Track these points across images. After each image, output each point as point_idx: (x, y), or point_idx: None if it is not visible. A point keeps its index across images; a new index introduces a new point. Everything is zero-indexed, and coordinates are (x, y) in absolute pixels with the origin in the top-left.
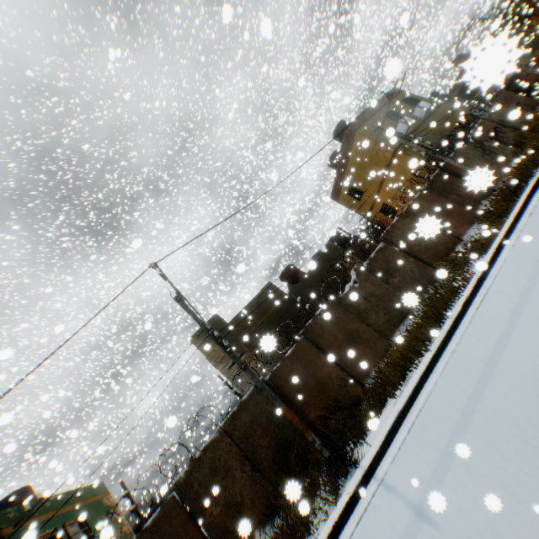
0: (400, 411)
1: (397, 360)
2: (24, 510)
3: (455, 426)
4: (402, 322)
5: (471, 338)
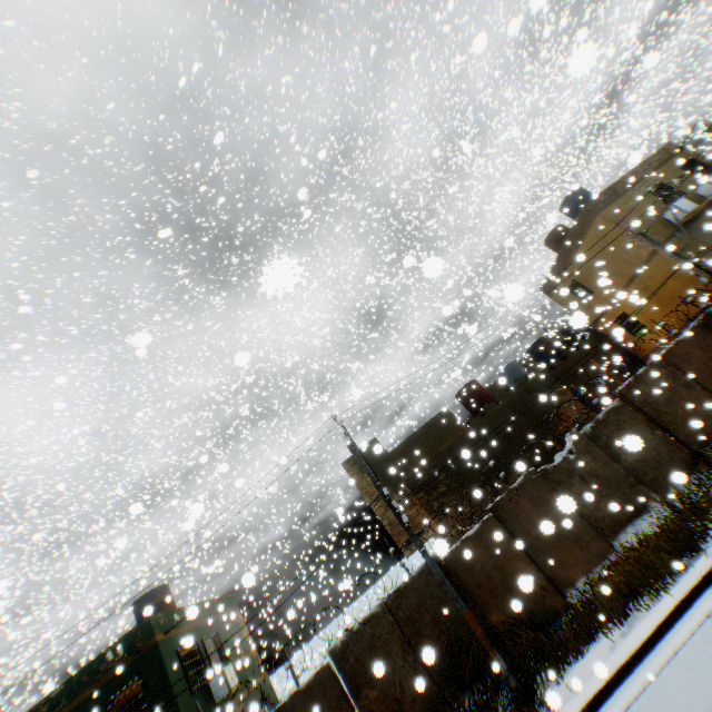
0: (618, 667)
1: (619, 584)
2: (169, 617)
3: None
4: (631, 521)
5: None
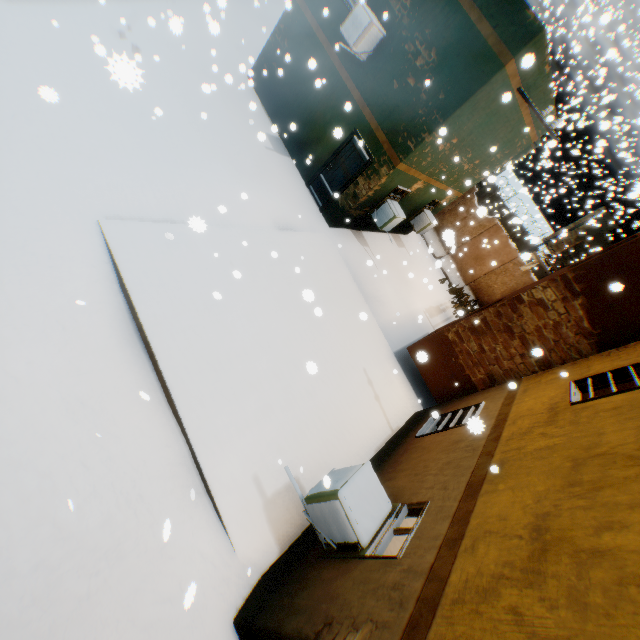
0: None
1: None
2: None
3: None
4: None
5: None
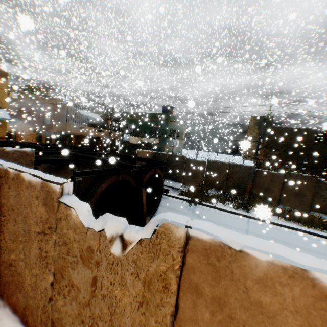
0: (273, 222)
1: (297, 217)
2: (172, 118)
3: (277, 239)
4: (325, 214)
5: (321, 244)
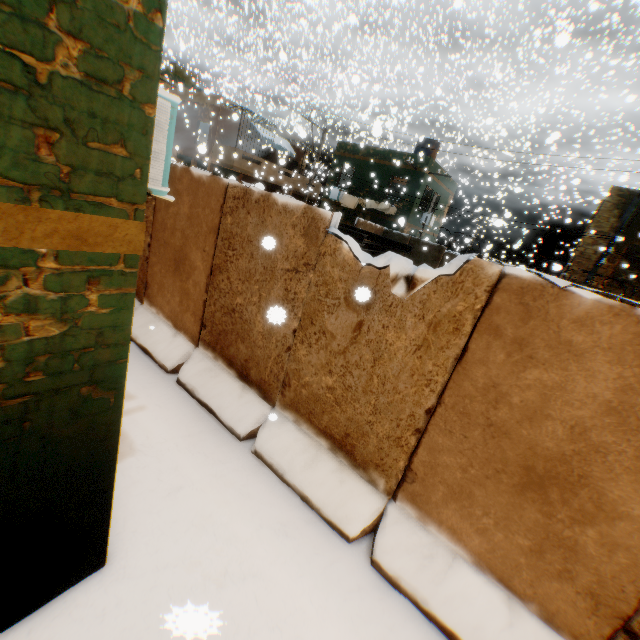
0: None
1: None
2: (434, 167)
3: None
4: None
5: None
